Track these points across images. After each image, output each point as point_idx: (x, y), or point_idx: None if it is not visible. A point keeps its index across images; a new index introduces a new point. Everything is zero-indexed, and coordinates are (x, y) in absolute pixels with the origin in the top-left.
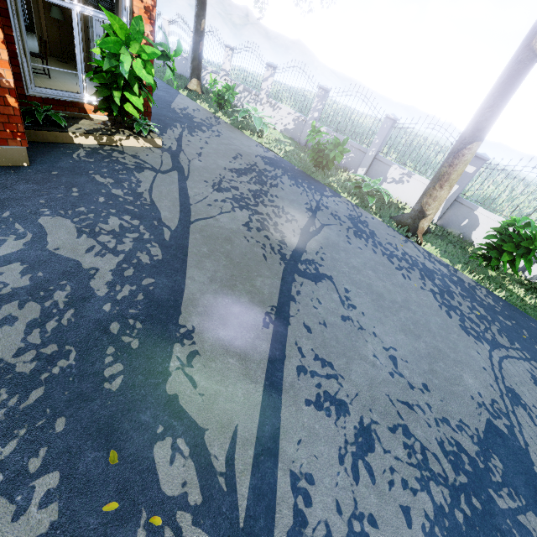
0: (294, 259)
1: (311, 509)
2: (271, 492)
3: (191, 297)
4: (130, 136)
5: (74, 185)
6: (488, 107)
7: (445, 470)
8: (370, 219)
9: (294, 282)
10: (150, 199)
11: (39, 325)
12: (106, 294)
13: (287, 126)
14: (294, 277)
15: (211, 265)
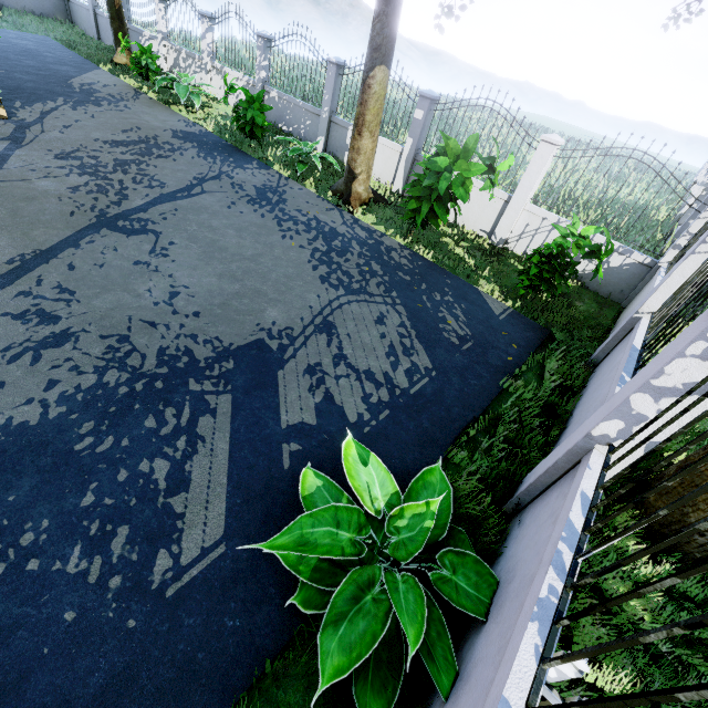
0: (117, 217)
1: None
2: None
3: None
4: None
5: None
6: (377, 17)
7: (146, 364)
8: (295, 189)
9: (94, 234)
10: None
11: None
12: None
13: (239, 97)
14: (100, 230)
15: None
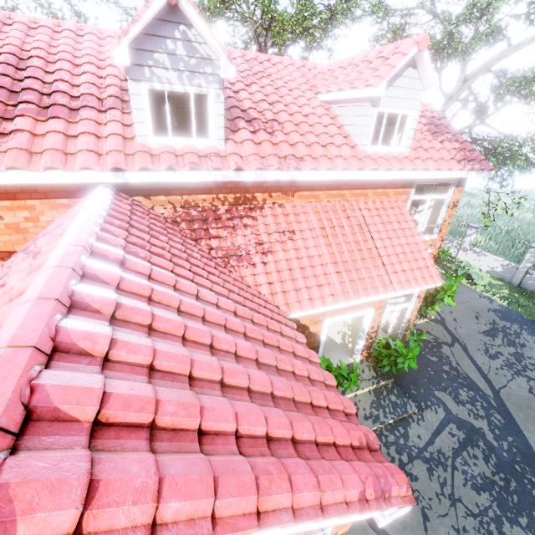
0: None
1: None
2: None
3: None
4: (420, 318)
5: (426, 366)
6: None
7: None
8: None
9: None
10: (463, 372)
11: (487, 461)
12: (498, 446)
13: (494, 268)
14: None
15: (533, 428)
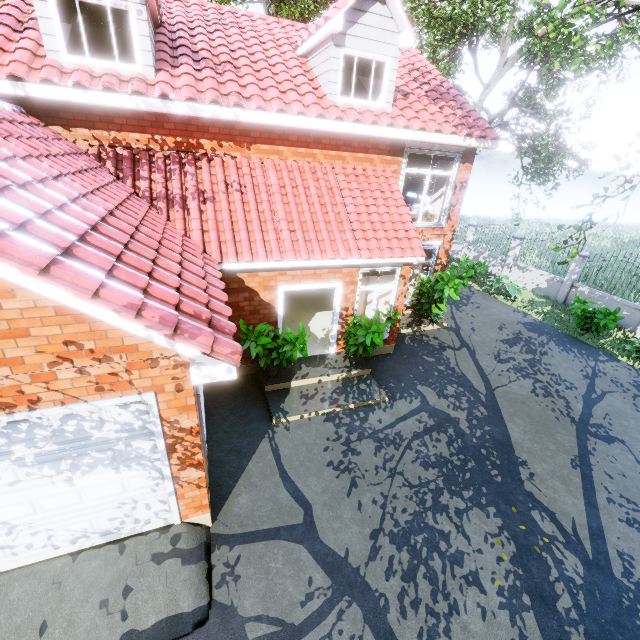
0: (582, 422)
1: (635, 570)
2: (605, 553)
3: (516, 441)
4: (429, 324)
5: (418, 364)
6: None
7: None
8: None
9: (587, 440)
10: (460, 372)
11: (451, 444)
12: (470, 433)
13: (539, 285)
14: (587, 436)
15: (519, 421)
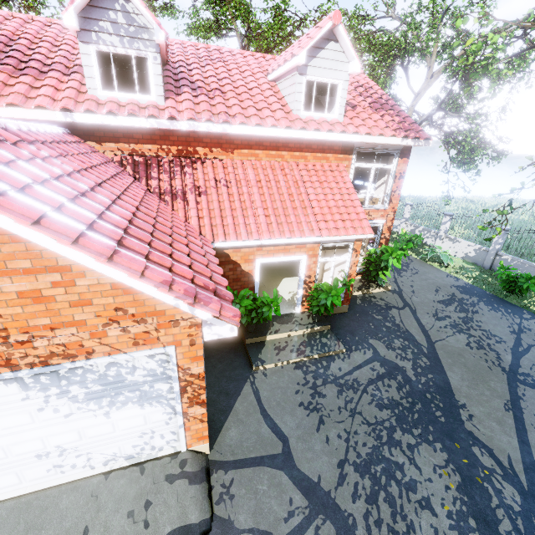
0: (512, 371)
1: None
2: None
3: (455, 387)
4: (376, 287)
5: (369, 321)
6: None
7: None
8: None
9: (517, 387)
10: (405, 328)
11: (400, 389)
12: (416, 380)
13: (468, 254)
14: (517, 384)
15: (457, 370)
